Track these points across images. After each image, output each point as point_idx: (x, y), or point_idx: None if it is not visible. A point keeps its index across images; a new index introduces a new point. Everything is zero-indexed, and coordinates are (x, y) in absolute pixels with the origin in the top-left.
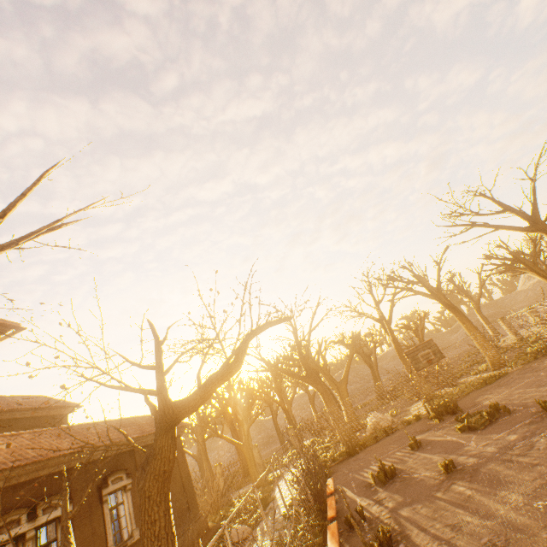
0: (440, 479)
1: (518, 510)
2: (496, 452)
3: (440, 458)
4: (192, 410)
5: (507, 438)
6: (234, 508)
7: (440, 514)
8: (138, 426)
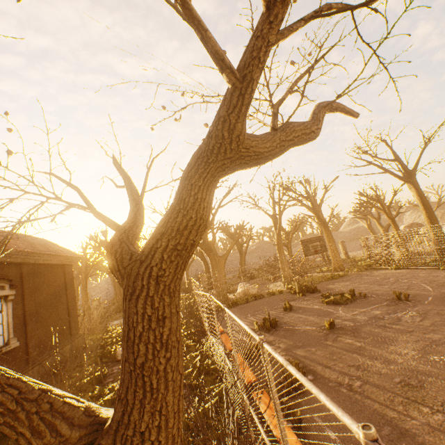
0: (324, 333)
1: (417, 361)
2: (368, 320)
3: (316, 319)
4: (265, 157)
5: (372, 312)
6: (112, 334)
7: (339, 357)
8: (30, 244)
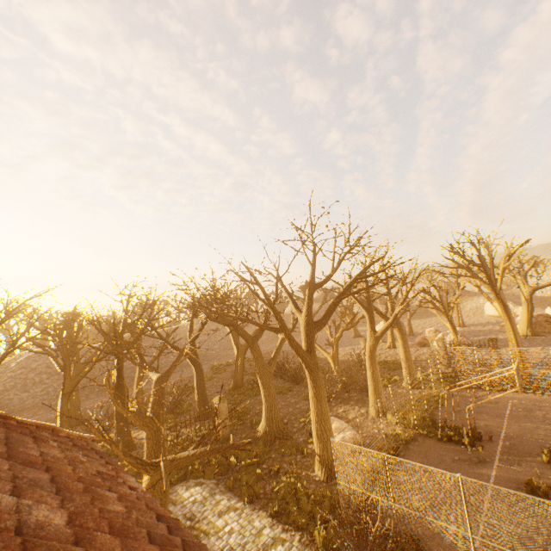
0: None
1: None
2: None
3: None
4: None
5: None
6: None
7: None
8: None
